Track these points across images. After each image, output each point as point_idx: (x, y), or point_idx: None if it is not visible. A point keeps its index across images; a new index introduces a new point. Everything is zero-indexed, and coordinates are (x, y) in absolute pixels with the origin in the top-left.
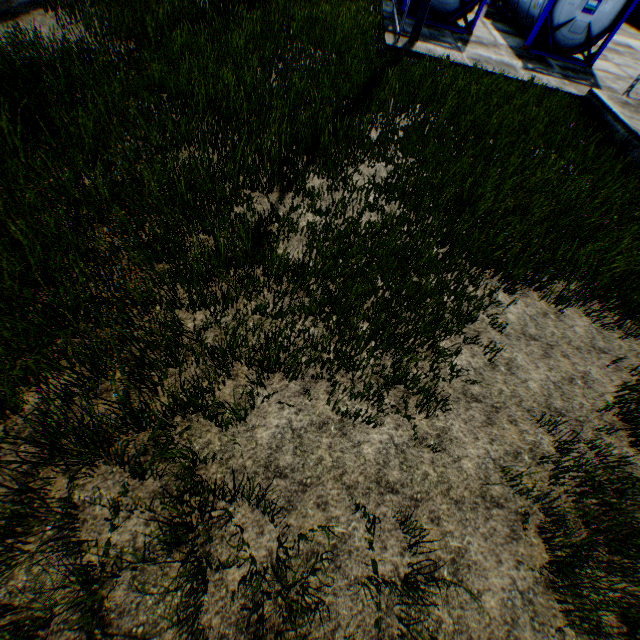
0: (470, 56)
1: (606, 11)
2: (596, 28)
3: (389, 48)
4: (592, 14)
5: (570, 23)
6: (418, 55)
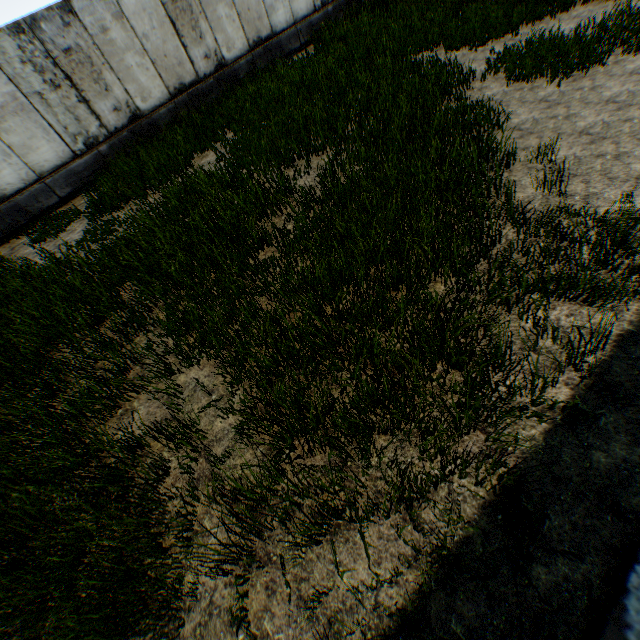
0: None
1: None
2: None
3: None
4: None
5: None
6: None
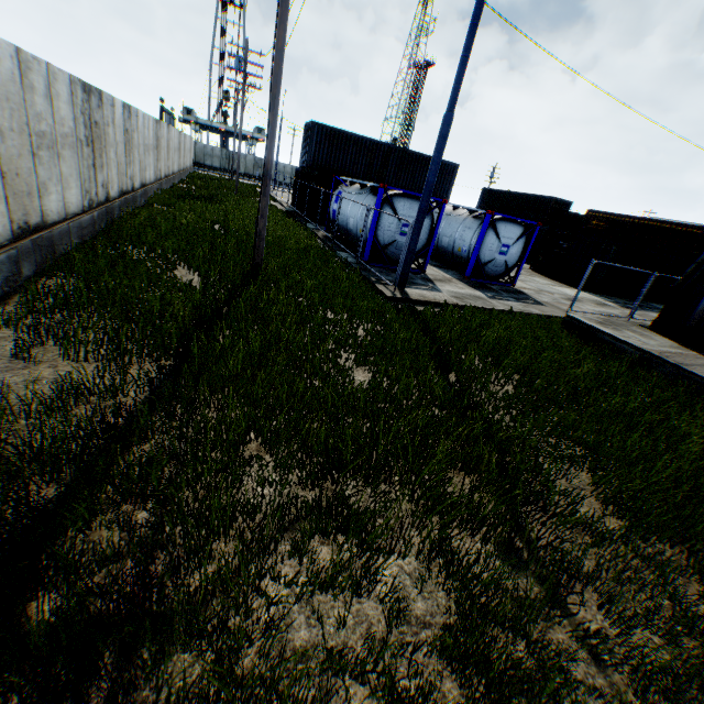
0: (449, 293)
1: (514, 252)
2: (510, 262)
3: (391, 298)
4: (506, 254)
5: (493, 260)
6: (417, 301)
